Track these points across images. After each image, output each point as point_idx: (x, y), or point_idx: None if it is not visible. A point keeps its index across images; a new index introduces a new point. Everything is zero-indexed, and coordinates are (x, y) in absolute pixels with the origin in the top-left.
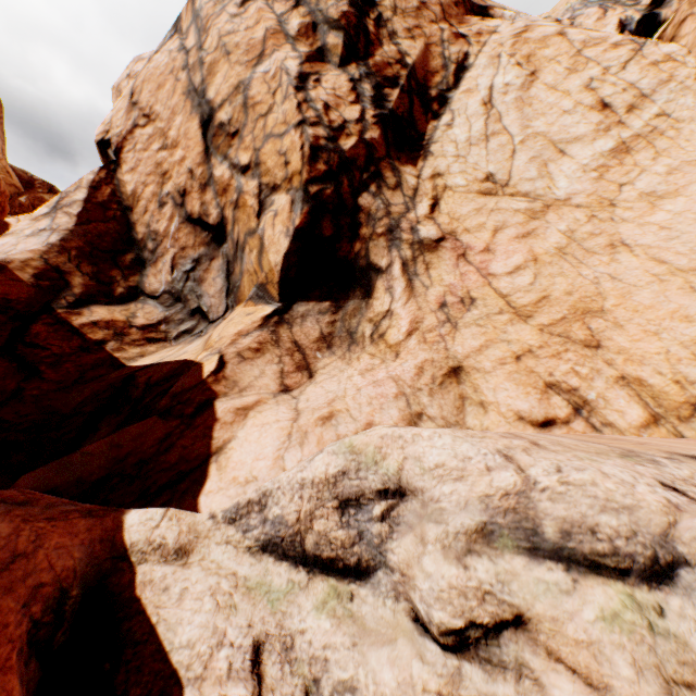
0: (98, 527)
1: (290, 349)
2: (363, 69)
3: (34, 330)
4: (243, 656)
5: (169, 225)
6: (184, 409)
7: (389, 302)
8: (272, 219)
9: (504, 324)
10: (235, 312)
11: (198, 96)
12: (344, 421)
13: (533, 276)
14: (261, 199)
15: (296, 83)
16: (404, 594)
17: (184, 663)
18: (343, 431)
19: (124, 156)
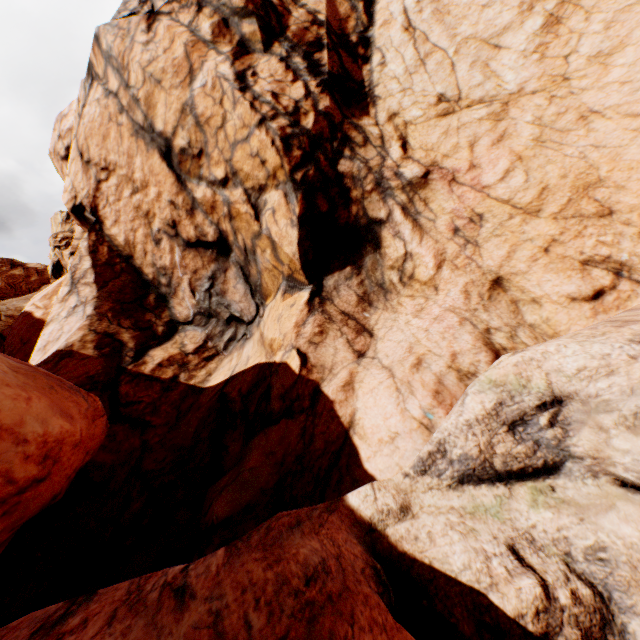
0: (343, 517)
1: (343, 320)
2: (286, 44)
3: (122, 391)
4: (508, 559)
5: (172, 257)
6: (301, 404)
7: (403, 246)
8: (271, 216)
9: (519, 226)
10: (277, 308)
11: (147, 132)
12: (432, 361)
13: (524, 174)
14: (252, 203)
15: (237, 85)
16: (601, 471)
17: (472, 580)
18: (436, 369)
19: (102, 213)
